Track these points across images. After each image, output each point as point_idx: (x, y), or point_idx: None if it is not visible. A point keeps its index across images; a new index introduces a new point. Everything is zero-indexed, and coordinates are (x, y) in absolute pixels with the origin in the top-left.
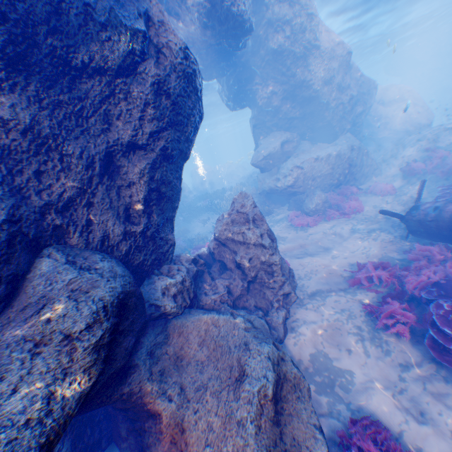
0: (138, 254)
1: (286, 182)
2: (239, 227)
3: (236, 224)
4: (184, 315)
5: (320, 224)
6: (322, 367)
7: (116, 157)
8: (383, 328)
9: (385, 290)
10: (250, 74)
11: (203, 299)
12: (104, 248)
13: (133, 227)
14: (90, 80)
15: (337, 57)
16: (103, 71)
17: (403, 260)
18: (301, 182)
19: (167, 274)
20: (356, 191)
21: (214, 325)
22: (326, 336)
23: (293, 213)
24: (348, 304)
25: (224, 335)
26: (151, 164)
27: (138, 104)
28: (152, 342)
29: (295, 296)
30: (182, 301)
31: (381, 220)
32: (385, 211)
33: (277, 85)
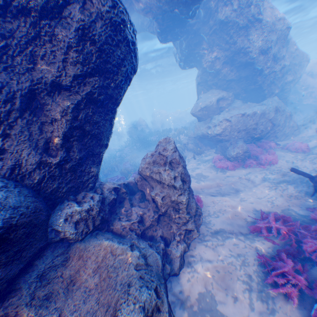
0: (52, 183)
1: (215, 131)
2: (157, 167)
3: (156, 164)
4: (90, 239)
5: (237, 169)
6: (206, 309)
7: (40, 95)
8: (273, 283)
9: (282, 244)
10: (199, 40)
11: (115, 225)
12: (14, 177)
13: (50, 159)
14: (14, 19)
15: (276, 30)
16: (26, 11)
17: (305, 218)
18: (228, 132)
19: (82, 201)
20: (274, 146)
21: (112, 254)
22: (217, 278)
23: (217, 157)
24: (245, 249)
25: (117, 266)
26: (75, 104)
27: (63, 47)
28: (47, 264)
29: (197, 234)
30: (86, 230)
31: (291, 175)
32: (296, 170)
33: (221, 51)
